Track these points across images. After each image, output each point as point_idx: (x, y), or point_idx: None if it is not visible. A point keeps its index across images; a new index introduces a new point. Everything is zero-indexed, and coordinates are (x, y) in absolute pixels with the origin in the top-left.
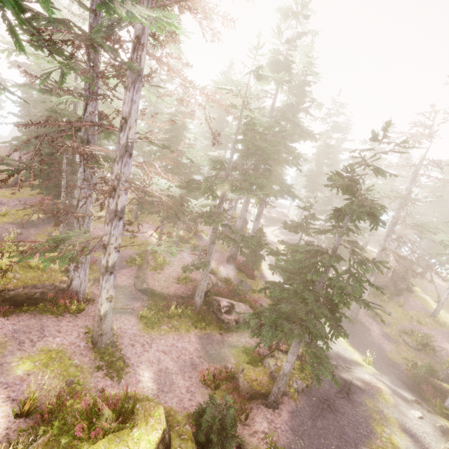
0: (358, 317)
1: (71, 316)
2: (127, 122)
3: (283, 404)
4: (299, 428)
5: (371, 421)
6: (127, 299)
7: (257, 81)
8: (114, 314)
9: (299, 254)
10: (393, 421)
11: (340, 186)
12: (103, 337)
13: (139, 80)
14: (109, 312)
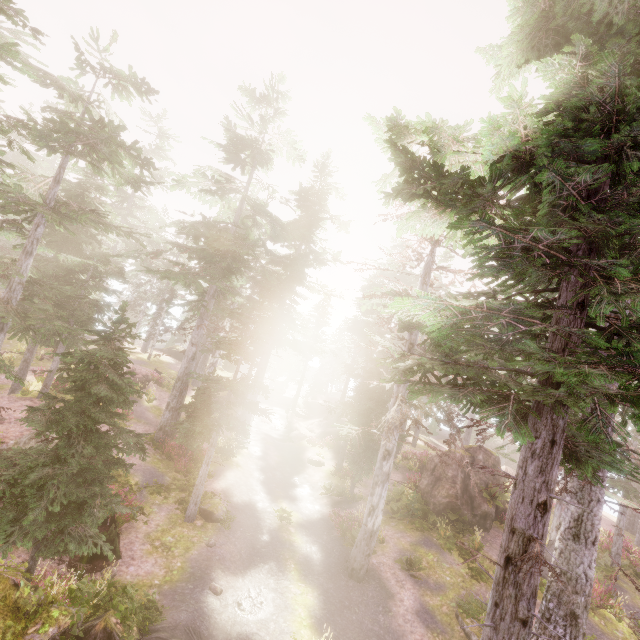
0: (378, 567)
1: None
2: None
3: None
4: None
5: None
6: None
7: (116, 91)
8: None
9: None
10: None
11: None
12: None
13: None
14: None
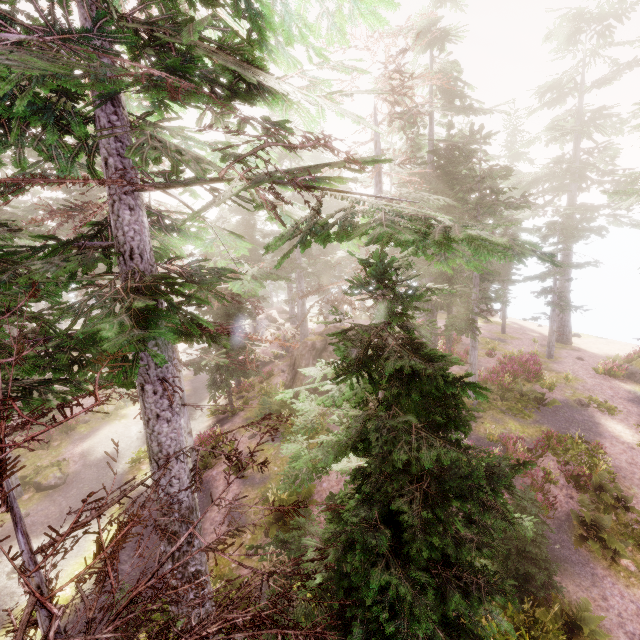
0: (214, 478)
1: None
2: None
3: None
4: None
5: None
6: None
7: None
8: None
9: None
10: None
11: None
12: None
13: None
14: None
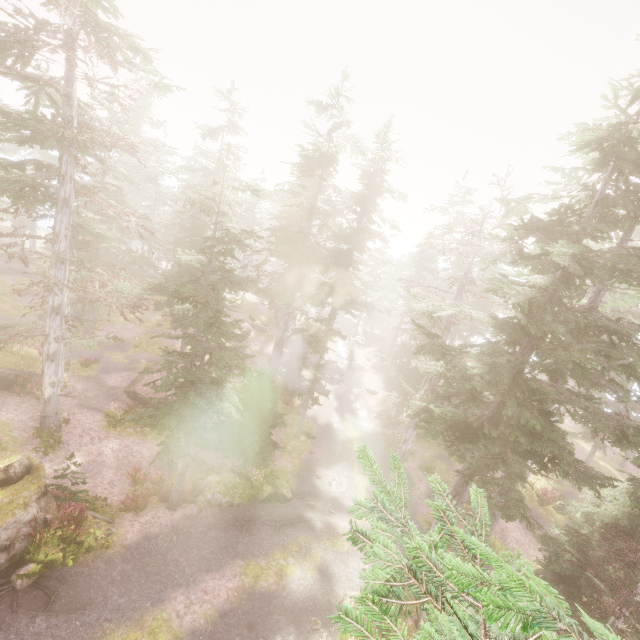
0: (407, 469)
1: (36, 401)
2: (59, 237)
3: (184, 508)
4: (185, 529)
5: (278, 548)
6: (106, 399)
7: (234, 188)
8: (81, 408)
9: (165, 354)
10: (317, 560)
11: (178, 297)
12: (46, 419)
13: (66, 206)
14: (53, 397)
